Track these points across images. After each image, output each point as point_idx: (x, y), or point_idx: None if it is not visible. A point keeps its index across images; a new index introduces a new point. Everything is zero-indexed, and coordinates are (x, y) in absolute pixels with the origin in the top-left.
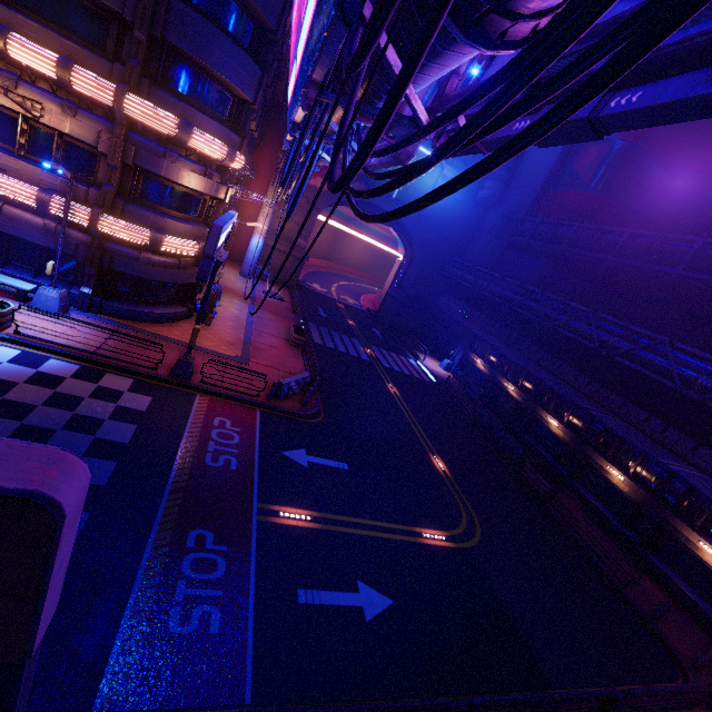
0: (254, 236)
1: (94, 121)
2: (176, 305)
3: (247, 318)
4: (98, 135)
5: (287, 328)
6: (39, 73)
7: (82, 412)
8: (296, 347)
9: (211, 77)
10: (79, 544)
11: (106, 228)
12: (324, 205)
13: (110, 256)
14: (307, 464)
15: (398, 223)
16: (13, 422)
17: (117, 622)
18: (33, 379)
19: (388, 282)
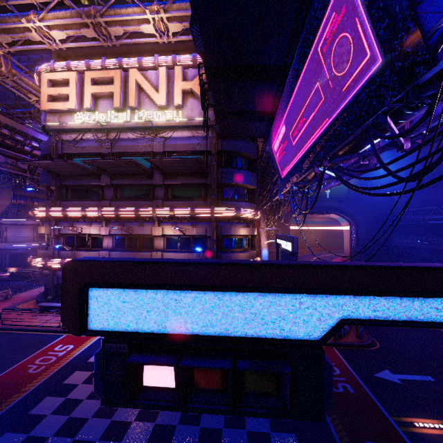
0: (262, 250)
1: (203, 225)
2: None
3: None
4: (205, 229)
5: None
6: (183, 217)
7: None
8: None
9: (240, 187)
10: None
11: None
12: (290, 219)
13: None
14: (399, 381)
15: (336, 209)
16: None
17: None
18: None
19: (346, 245)
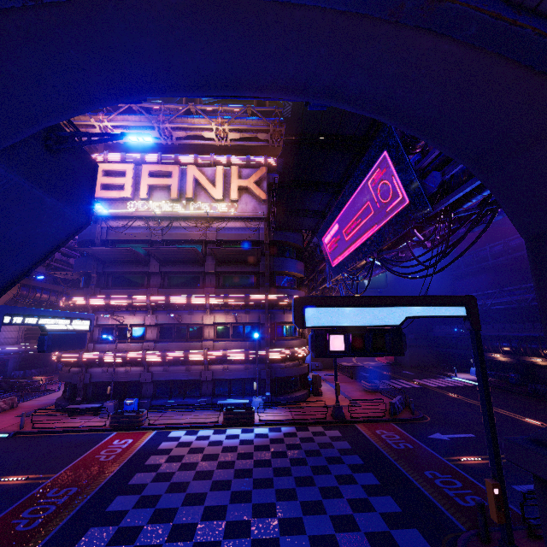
0: None
1: (256, 312)
2: (302, 389)
3: (333, 388)
4: (259, 317)
5: (358, 386)
6: (236, 304)
7: (318, 441)
8: (374, 392)
9: (290, 275)
10: (382, 483)
11: (272, 355)
12: None
13: (274, 370)
14: (448, 438)
15: None
16: (300, 450)
17: (434, 504)
18: (286, 435)
19: None
